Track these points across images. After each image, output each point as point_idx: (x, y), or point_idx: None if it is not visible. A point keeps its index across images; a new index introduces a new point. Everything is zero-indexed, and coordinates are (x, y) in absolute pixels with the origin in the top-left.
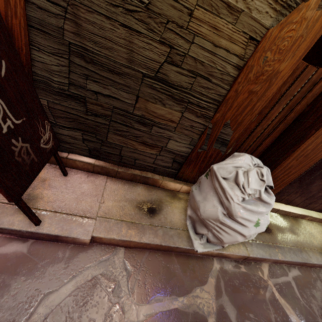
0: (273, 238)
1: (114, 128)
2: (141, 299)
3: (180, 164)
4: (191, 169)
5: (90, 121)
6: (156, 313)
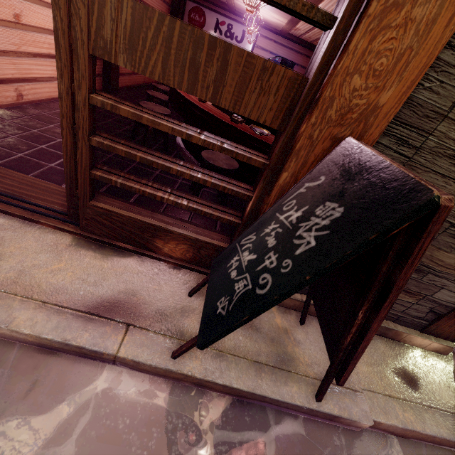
0: None
1: None
2: None
3: (436, 315)
4: (452, 323)
5: None
6: None
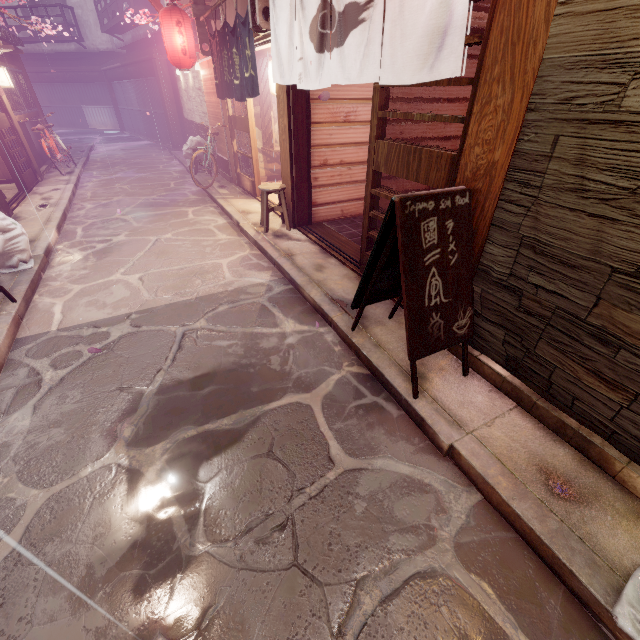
0: None
1: (550, 335)
2: (463, 558)
3: None
4: None
5: (520, 319)
6: (471, 594)
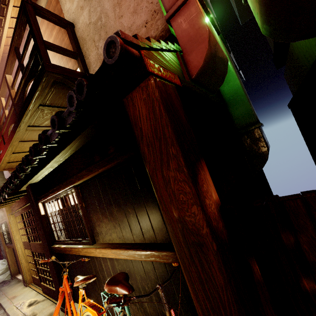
0: (2, 287)
1: None
2: None
3: None
4: None
5: None
6: None
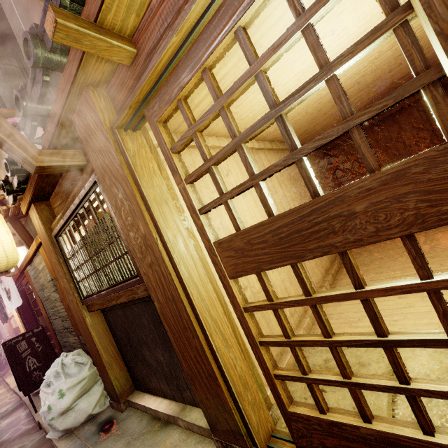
0: (98, 442)
1: None
2: None
3: None
4: None
5: None
6: None
